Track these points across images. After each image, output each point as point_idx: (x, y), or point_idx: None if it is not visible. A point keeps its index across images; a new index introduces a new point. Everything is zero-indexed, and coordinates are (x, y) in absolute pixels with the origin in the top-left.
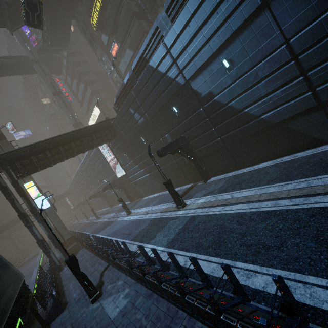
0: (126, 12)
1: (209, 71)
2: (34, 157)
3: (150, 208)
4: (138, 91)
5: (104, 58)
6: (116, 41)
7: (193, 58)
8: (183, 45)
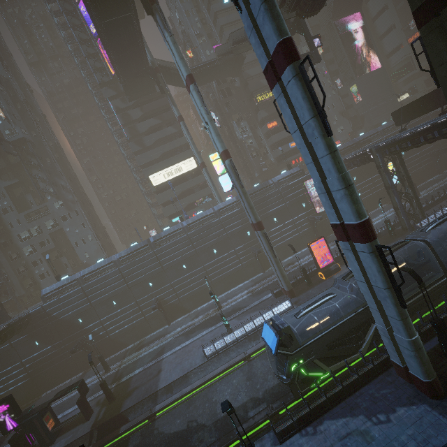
0: None
1: None
2: None
3: (387, 212)
4: None
5: (243, 124)
6: (277, 120)
7: None
8: None
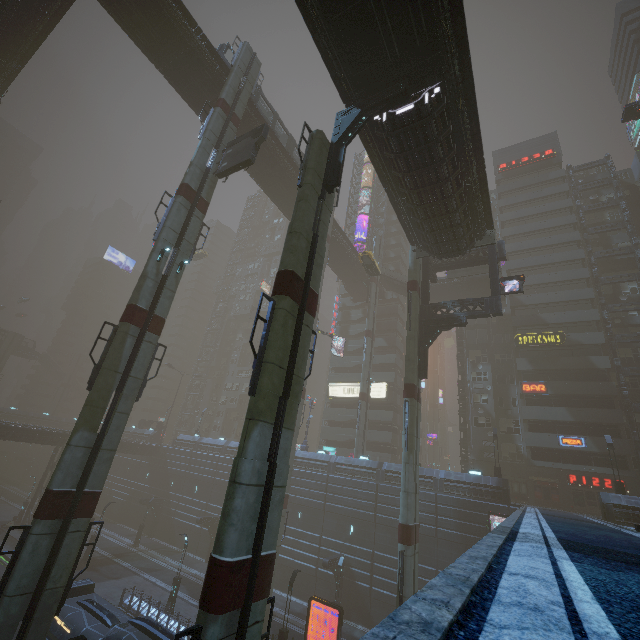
0: (600, 384)
1: None
2: None
3: None
4: None
5: (483, 367)
6: (547, 384)
7: None
8: None
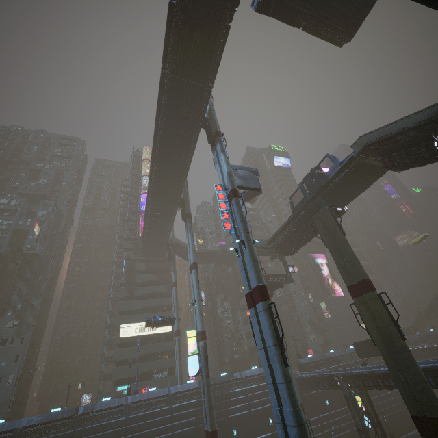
0: None
1: None
2: None
3: None
4: None
5: (226, 304)
6: None
7: None
8: None
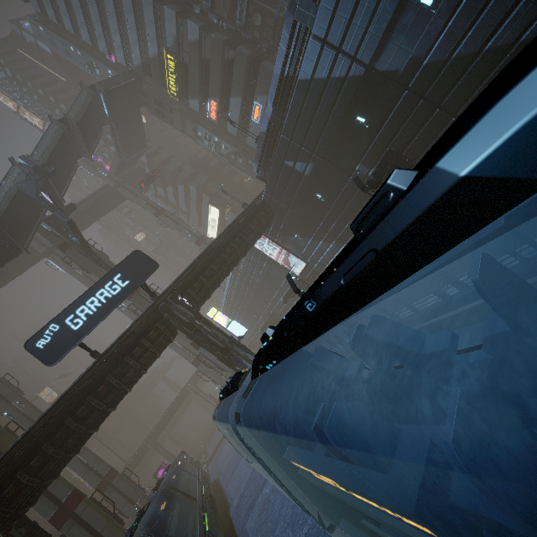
0: (213, 49)
1: (400, 30)
2: (202, 277)
3: None
4: (292, 128)
5: (200, 132)
6: (211, 97)
7: (368, 27)
8: (347, 20)
